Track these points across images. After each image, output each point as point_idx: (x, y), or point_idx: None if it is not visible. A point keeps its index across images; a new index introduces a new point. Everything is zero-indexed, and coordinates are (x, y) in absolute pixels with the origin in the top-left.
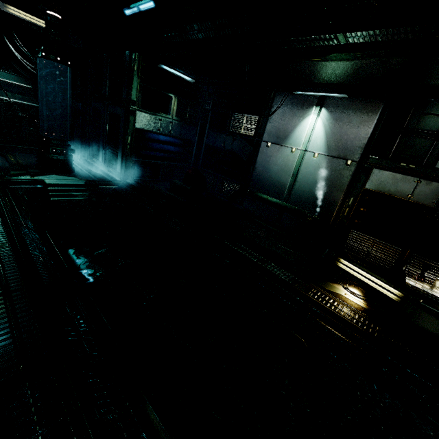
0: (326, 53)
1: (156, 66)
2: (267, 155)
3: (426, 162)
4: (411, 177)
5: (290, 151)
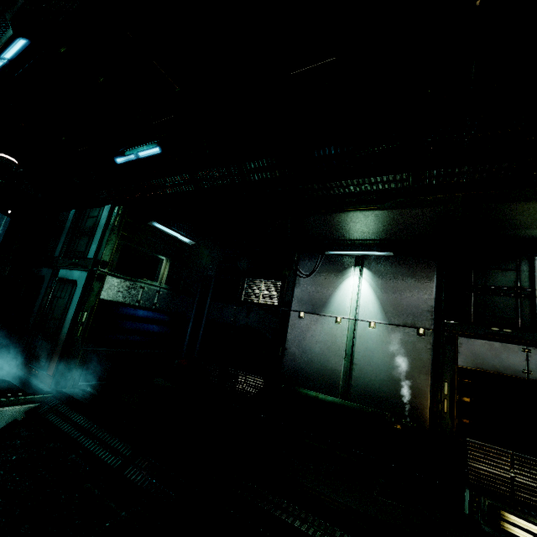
0: (386, 200)
1: (145, 224)
2: (302, 329)
3: (522, 323)
4: (514, 345)
5: (334, 321)
